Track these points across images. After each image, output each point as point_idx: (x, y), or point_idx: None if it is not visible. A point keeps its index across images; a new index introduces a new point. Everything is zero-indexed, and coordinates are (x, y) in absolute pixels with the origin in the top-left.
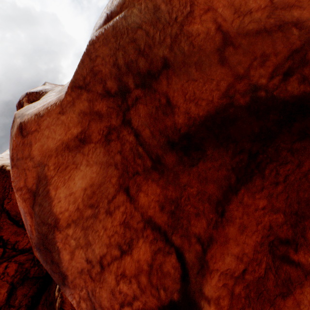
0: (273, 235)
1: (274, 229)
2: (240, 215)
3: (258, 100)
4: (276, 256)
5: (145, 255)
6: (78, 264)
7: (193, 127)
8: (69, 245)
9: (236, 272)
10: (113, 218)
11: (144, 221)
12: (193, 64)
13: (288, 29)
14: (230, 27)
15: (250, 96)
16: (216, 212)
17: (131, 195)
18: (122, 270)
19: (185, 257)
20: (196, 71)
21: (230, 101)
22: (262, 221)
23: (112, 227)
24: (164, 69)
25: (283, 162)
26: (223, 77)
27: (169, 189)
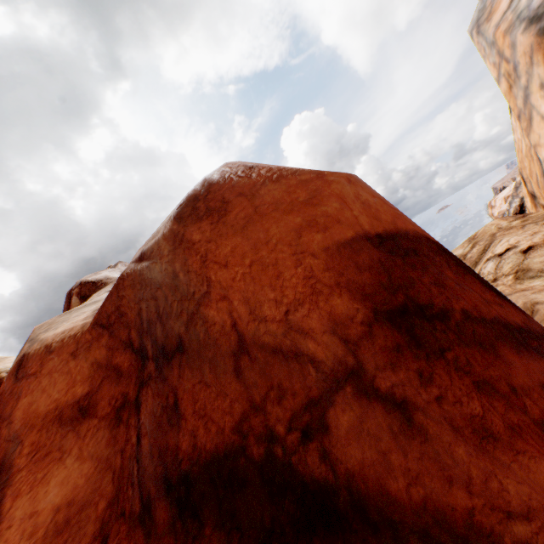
0: None
1: None
2: None
3: (274, 461)
4: None
5: None
6: None
7: (197, 465)
8: None
9: None
10: None
11: None
12: (208, 360)
13: (305, 363)
14: (246, 329)
15: (266, 446)
16: None
17: None
18: None
19: None
20: (211, 371)
21: (243, 443)
22: None
23: None
24: (179, 351)
25: None
26: (238, 396)
27: None
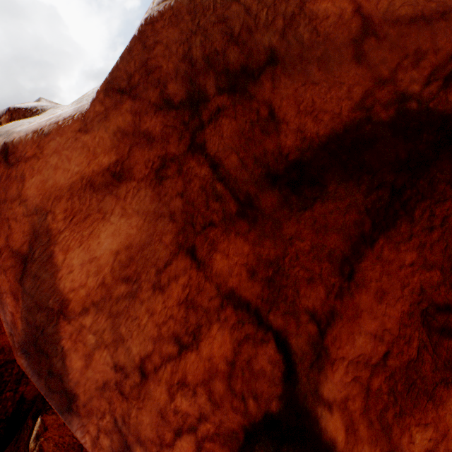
0: (427, 301)
1: (427, 292)
2: (377, 277)
3: (407, 115)
4: (432, 330)
5: (222, 348)
6: (98, 375)
7: (309, 151)
8: (83, 344)
9: (374, 358)
10: (167, 296)
11: (221, 296)
12: (315, 60)
13: None
14: (374, 10)
15: (396, 108)
16: (341, 274)
17: (198, 259)
18: (181, 375)
19: (291, 345)
20: (319, 70)
21: (367, 116)
22: (409, 282)
23: (164, 309)
24: (269, 65)
25: (439, 199)
26: (357, 80)
27: (264, 245)
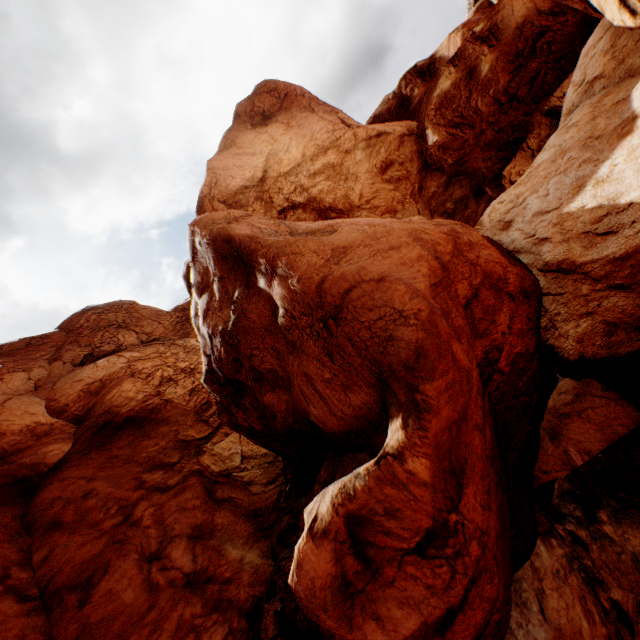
0: None
1: None
2: None
3: None
4: None
5: None
6: None
7: None
8: None
9: None
10: None
11: None
12: None
13: None
14: None
15: None
16: None
17: None
18: None
19: None
20: None
21: None
22: None
23: None
24: None
25: None
26: None
27: None
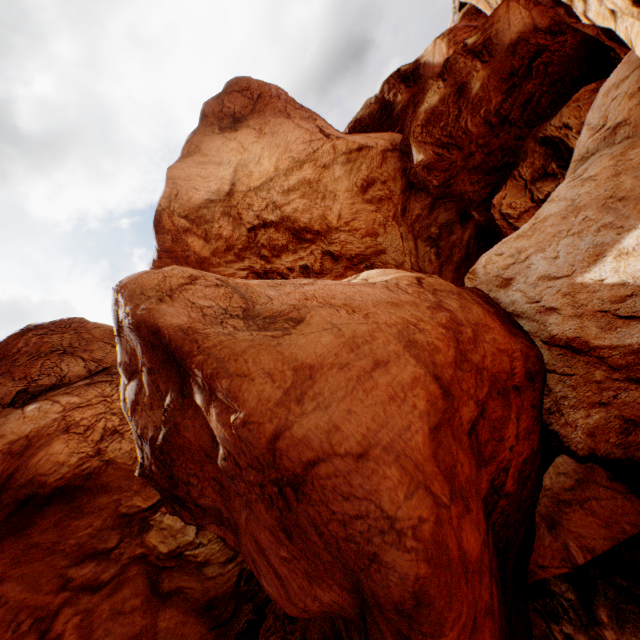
0: None
1: None
2: None
3: None
4: None
5: None
6: None
7: None
8: None
9: None
10: None
11: None
12: None
13: None
14: None
15: None
16: None
17: None
18: None
19: None
20: None
21: None
22: None
23: None
24: None
25: None
26: None
27: None
